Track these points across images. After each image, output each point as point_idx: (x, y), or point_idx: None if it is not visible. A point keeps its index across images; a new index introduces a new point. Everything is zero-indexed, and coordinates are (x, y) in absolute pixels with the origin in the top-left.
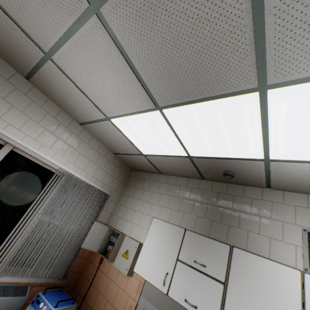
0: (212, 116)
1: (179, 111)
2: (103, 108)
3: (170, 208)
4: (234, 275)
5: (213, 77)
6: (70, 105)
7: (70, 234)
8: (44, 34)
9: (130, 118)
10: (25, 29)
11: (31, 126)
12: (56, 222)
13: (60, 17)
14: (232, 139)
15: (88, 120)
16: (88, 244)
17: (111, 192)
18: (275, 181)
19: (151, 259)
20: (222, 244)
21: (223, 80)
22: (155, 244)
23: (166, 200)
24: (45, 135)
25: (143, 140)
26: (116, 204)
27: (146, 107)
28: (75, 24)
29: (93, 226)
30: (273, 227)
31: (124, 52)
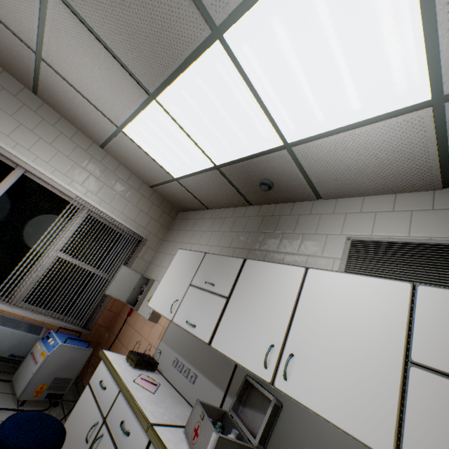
0: (200, 90)
1: (170, 94)
2: (109, 114)
3: (209, 244)
4: (239, 288)
5: (171, 33)
6: (82, 120)
7: (93, 277)
8: (26, 28)
9: (137, 122)
10: (11, 27)
11: (42, 147)
12: (78, 263)
13: (28, 2)
14: (236, 121)
15: (105, 138)
16: (114, 292)
17: (149, 236)
18: (319, 183)
19: (166, 290)
20: (236, 259)
21: (180, 34)
22: (173, 275)
23: (207, 237)
24: (60, 158)
25: (163, 153)
26: (155, 252)
27: (141, 98)
28: (43, 8)
29: (120, 271)
30: (314, 243)
31: (91, 28)
